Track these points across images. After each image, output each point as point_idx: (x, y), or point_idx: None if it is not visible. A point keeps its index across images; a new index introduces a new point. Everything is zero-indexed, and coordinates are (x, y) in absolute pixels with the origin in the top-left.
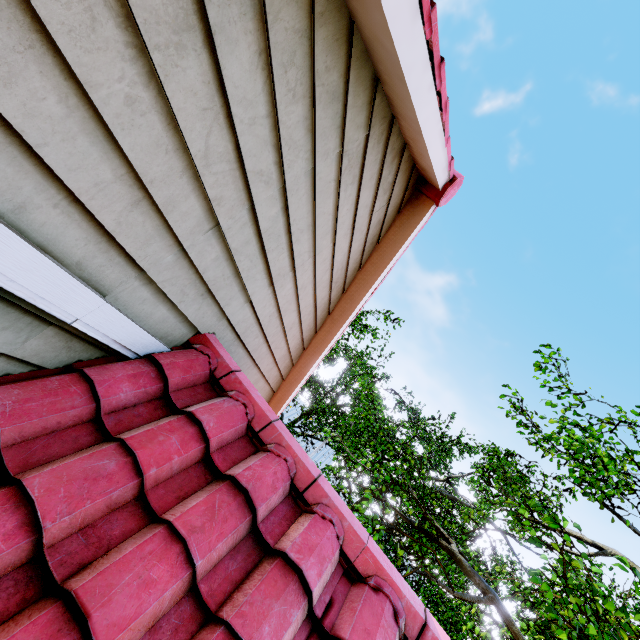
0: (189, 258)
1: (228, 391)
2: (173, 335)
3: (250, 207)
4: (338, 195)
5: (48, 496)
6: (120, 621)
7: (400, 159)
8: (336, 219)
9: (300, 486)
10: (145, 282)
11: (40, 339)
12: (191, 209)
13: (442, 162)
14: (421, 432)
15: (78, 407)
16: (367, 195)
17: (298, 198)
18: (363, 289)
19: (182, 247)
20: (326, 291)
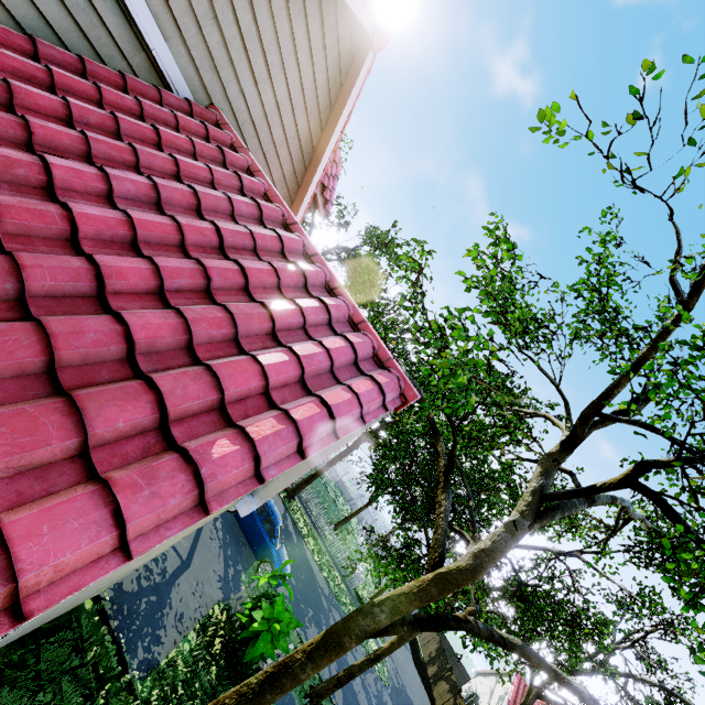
0: (204, 36)
1: (224, 130)
2: (198, 96)
3: (233, 11)
4: (291, 22)
5: (145, 103)
6: (168, 137)
7: (336, 5)
8: (295, 43)
9: (252, 170)
10: (183, 43)
11: (140, 58)
12: (203, 1)
13: (359, 7)
14: None
15: (154, 94)
16: (316, 29)
17: (262, 14)
18: (334, 126)
19: (200, 26)
20: (304, 119)
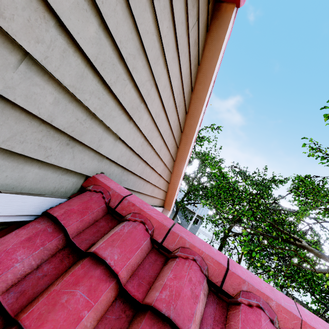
0: (20, 107)
1: (125, 215)
2: (63, 187)
3: (57, 24)
4: (153, 7)
5: None
6: None
7: None
8: (160, 40)
9: (216, 281)
10: None
11: None
12: None
13: None
14: (251, 182)
15: None
16: (179, 8)
17: (112, 9)
18: (199, 105)
19: None
20: (174, 115)
